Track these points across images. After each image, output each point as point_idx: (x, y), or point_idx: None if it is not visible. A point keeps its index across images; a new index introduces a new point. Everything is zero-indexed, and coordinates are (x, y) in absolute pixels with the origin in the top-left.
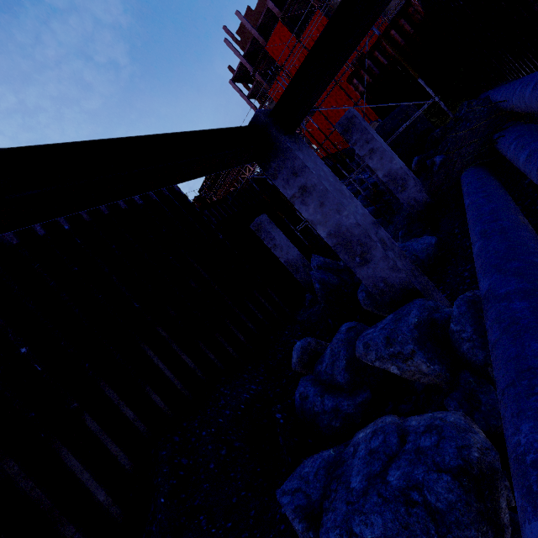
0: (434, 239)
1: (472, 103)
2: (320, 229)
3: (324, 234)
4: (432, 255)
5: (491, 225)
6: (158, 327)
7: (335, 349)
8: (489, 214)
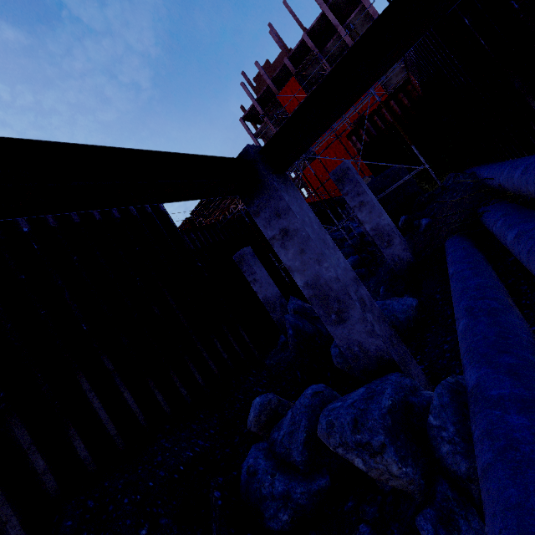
0: (415, 301)
1: (459, 176)
2: (297, 277)
3: (301, 283)
4: (412, 319)
5: (478, 303)
6: (104, 356)
7: (297, 416)
8: (475, 290)
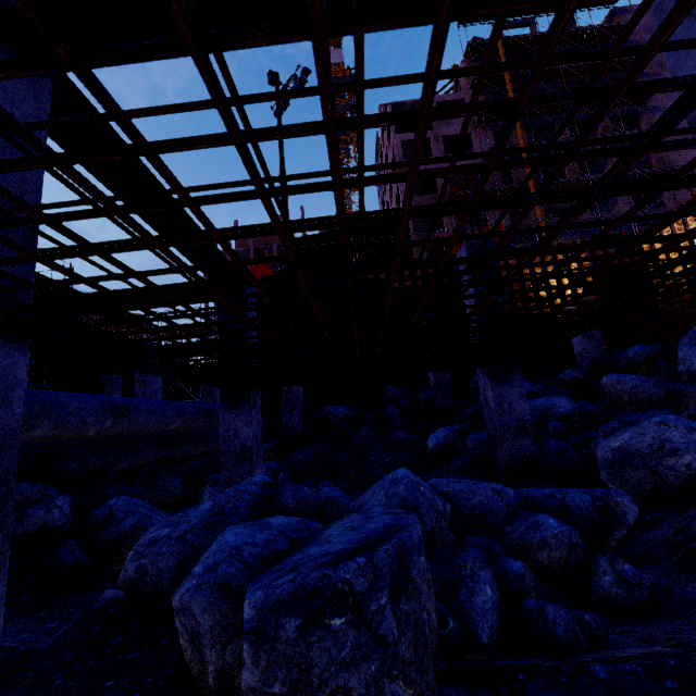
0: None
1: None
2: None
3: None
4: None
5: None
6: None
7: None
8: None
